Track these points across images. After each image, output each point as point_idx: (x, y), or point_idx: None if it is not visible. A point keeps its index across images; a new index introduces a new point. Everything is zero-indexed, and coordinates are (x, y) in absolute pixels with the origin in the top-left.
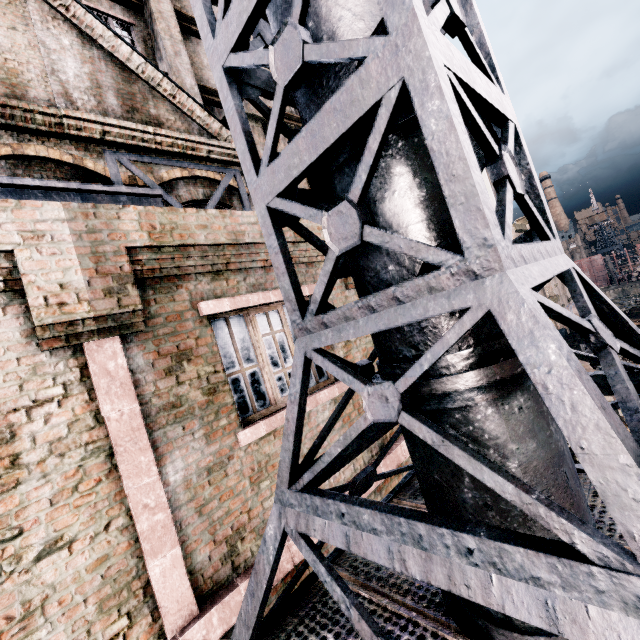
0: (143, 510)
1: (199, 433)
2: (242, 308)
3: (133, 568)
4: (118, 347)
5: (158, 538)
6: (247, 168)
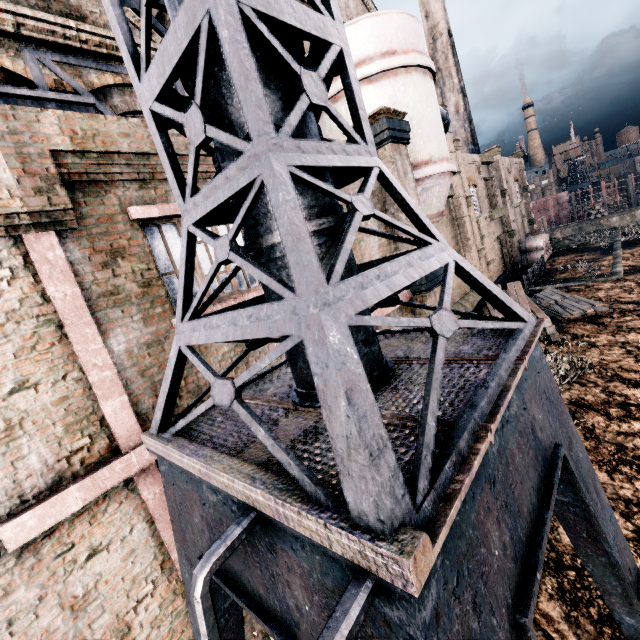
0: (93, 367)
1: (137, 317)
2: (171, 216)
3: (90, 407)
4: (55, 241)
5: (108, 388)
6: (132, 75)
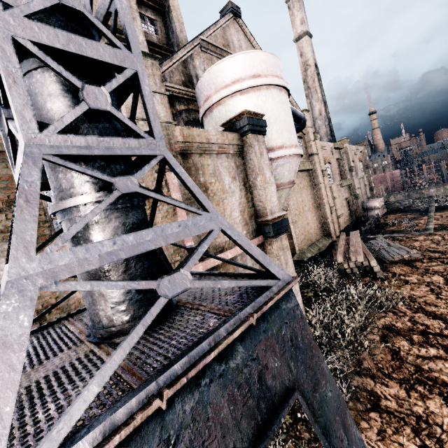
0: None
1: None
2: None
3: None
4: None
5: None
6: None
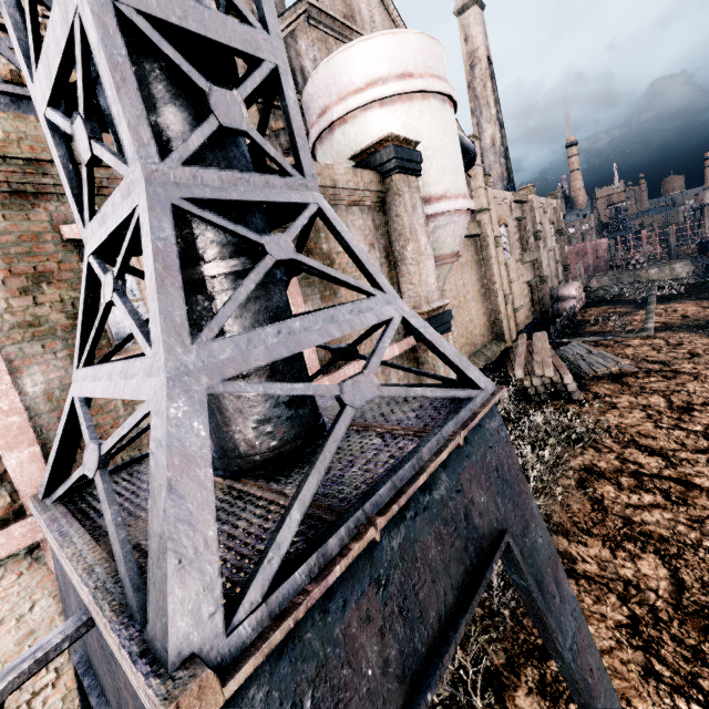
0: None
1: (63, 353)
2: None
3: None
4: None
5: (14, 436)
6: (26, 74)
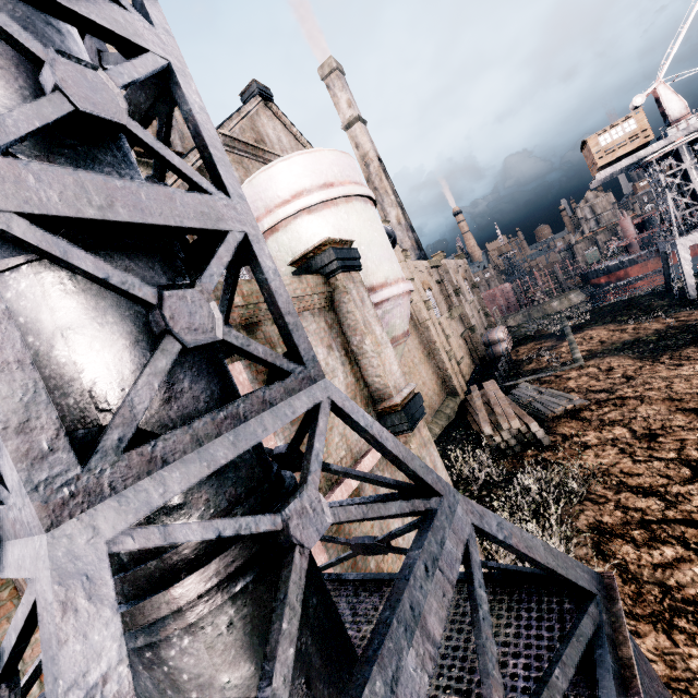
0: None
1: None
2: None
3: None
4: None
5: None
6: None
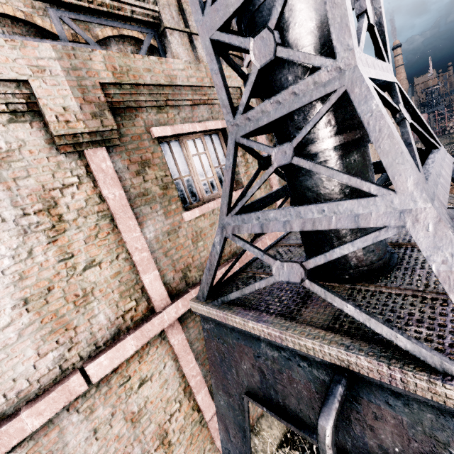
0: (135, 250)
1: (160, 212)
2: (178, 134)
3: (134, 279)
4: (105, 154)
5: (145, 265)
6: (195, 9)
